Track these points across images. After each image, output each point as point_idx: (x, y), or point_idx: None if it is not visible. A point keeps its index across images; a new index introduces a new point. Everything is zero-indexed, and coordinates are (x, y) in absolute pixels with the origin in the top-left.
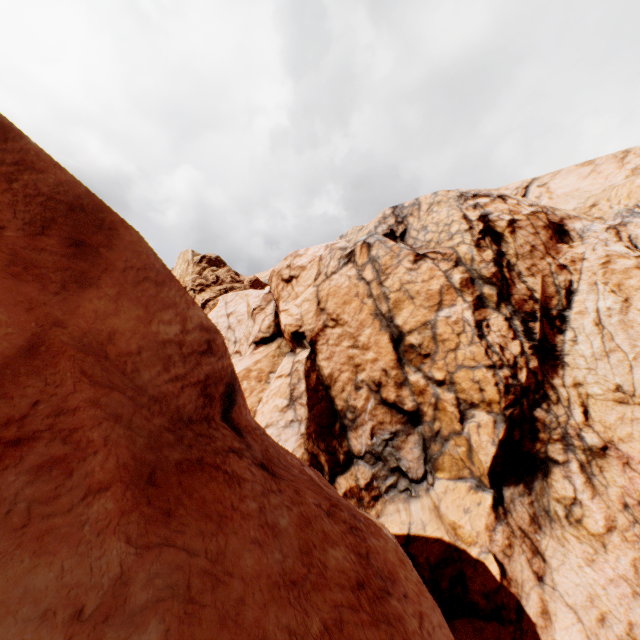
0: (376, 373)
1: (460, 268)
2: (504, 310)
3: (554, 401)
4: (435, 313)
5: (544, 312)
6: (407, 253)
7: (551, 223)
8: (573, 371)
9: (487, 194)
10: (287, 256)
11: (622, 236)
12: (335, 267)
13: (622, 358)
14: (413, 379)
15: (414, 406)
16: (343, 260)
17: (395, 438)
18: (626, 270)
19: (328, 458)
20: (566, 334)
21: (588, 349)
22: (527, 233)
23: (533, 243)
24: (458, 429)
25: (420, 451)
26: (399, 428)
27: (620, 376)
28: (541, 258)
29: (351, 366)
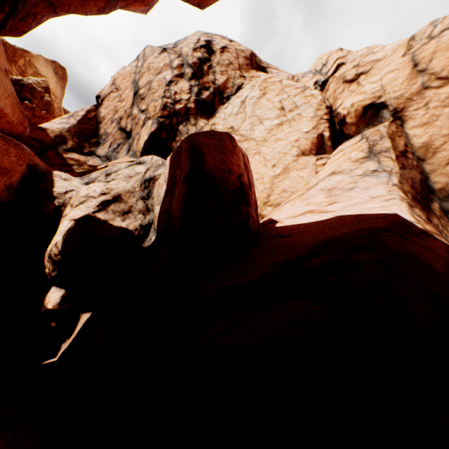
0: (122, 113)
1: (180, 59)
2: (193, 82)
3: (192, 124)
4: (155, 77)
5: (220, 94)
6: (159, 50)
7: (258, 65)
8: (216, 119)
9: (223, 37)
10: (120, 68)
11: (295, 79)
12: (130, 63)
13: (243, 116)
14: (134, 112)
15: (131, 128)
16: (135, 60)
17: (119, 147)
18: (274, 82)
19: (76, 146)
20: (225, 105)
21: (230, 111)
22: (231, 56)
23: (232, 62)
24: (139, 131)
25: (126, 153)
26: (122, 141)
27: (237, 123)
28: (233, 70)
29: (114, 111)
